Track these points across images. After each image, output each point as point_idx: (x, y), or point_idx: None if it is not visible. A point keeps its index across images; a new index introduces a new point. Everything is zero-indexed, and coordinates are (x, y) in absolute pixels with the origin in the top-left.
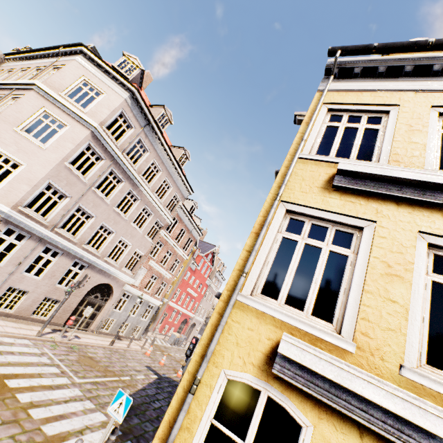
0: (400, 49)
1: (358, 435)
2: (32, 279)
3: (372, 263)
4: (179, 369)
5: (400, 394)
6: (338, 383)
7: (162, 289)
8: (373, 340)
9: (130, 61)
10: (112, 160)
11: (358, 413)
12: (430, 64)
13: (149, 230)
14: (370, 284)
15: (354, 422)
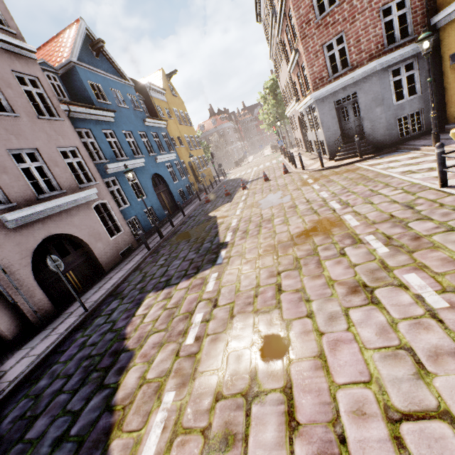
0: None
1: None
2: (296, 133)
3: None
4: (257, 191)
5: None
6: None
7: (336, 55)
8: None
9: None
10: (273, 57)
11: None
12: None
13: (282, 50)
14: None
15: None
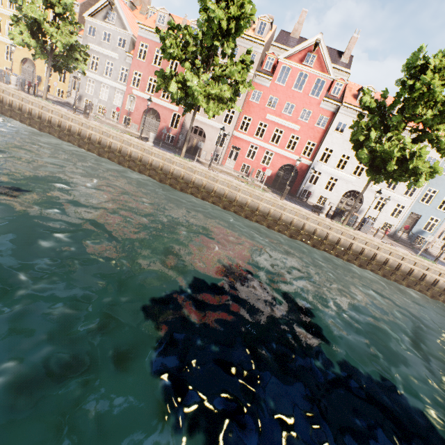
0: None
1: (3, 42)
2: None
3: (2, 25)
4: None
5: (2, 37)
6: (0, 38)
7: None
8: (3, 34)
9: None
10: None
11: (1, 40)
12: None
13: None
14: (2, 28)
15: (2, 41)
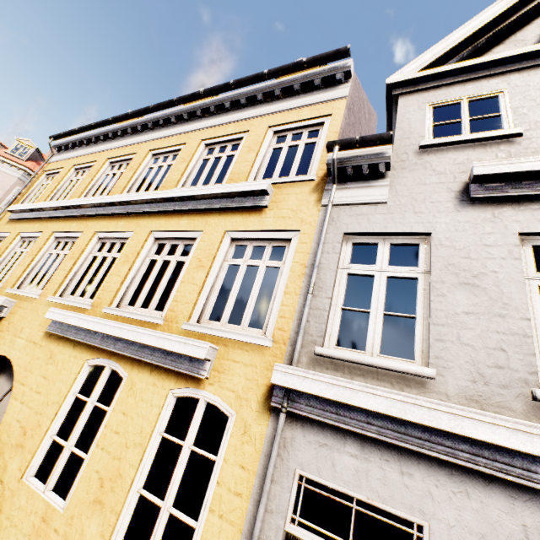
0: (71, 134)
1: None
2: None
3: None
4: None
5: None
6: None
7: None
8: None
9: (23, 144)
10: None
11: None
12: (83, 140)
13: None
14: None
15: None
